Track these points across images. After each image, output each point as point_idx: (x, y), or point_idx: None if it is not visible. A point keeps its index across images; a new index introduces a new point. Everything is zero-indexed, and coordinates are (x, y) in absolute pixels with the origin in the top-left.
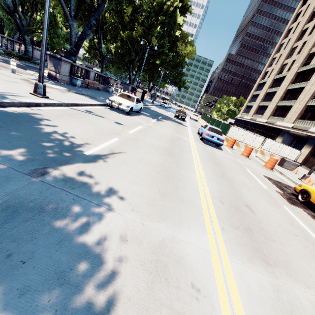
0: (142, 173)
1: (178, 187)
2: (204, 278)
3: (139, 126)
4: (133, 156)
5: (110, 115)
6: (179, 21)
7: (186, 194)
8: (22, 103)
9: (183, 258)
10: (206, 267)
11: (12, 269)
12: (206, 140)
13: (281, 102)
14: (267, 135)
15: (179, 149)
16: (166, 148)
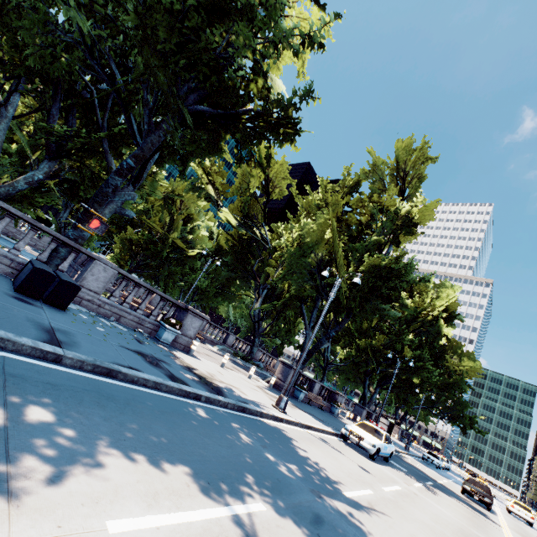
0: None
1: None
2: None
3: (395, 484)
4: (400, 525)
5: (349, 453)
6: (443, 331)
7: None
8: (273, 416)
9: None
10: None
11: None
12: None
13: None
14: None
15: None
16: None
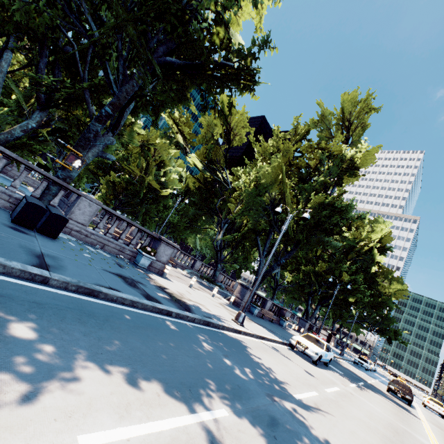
0: None
1: None
2: None
3: (335, 385)
4: (342, 423)
5: (296, 359)
6: (377, 259)
7: None
8: (233, 329)
9: None
10: None
11: None
12: None
13: None
14: None
15: None
16: (386, 436)
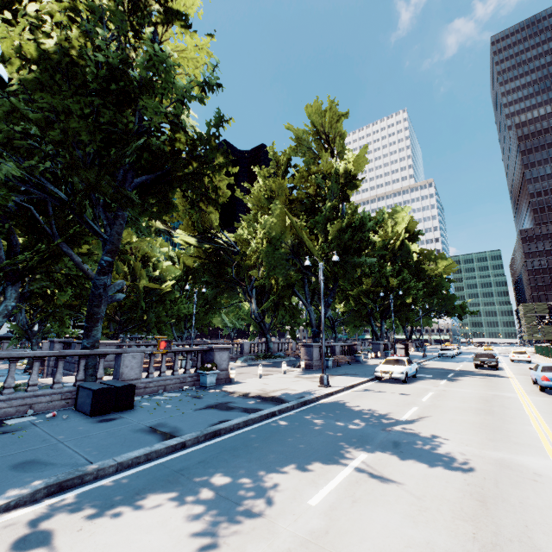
0: (461, 428)
1: (509, 436)
2: (545, 473)
3: (428, 392)
4: (442, 418)
5: (388, 388)
6: (413, 250)
7: (521, 440)
8: (325, 395)
9: (524, 465)
10: (548, 470)
11: (417, 456)
12: (550, 388)
13: None
14: None
15: (500, 407)
16: (478, 409)
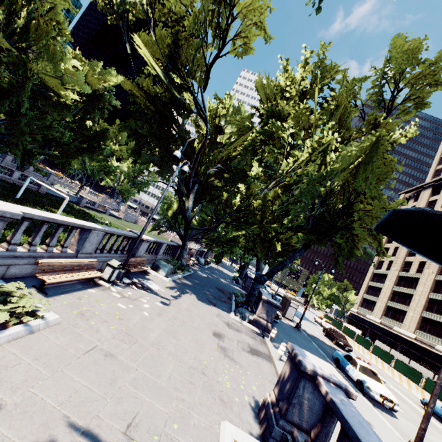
0: None
1: None
2: None
3: None
4: None
5: None
6: None
7: None
8: None
9: None
10: None
11: None
12: None
13: (428, 314)
14: (426, 361)
15: None
16: None
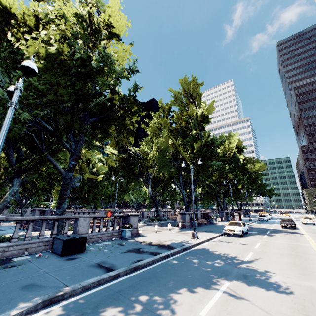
0: (282, 266)
1: (312, 271)
2: None
3: (257, 243)
4: (269, 260)
5: (232, 240)
6: (241, 157)
7: None
8: (196, 244)
9: None
10: None
11: (259, 284)
12: None
13: None
14: None
15: (303, 253)
16: (290, 254)
